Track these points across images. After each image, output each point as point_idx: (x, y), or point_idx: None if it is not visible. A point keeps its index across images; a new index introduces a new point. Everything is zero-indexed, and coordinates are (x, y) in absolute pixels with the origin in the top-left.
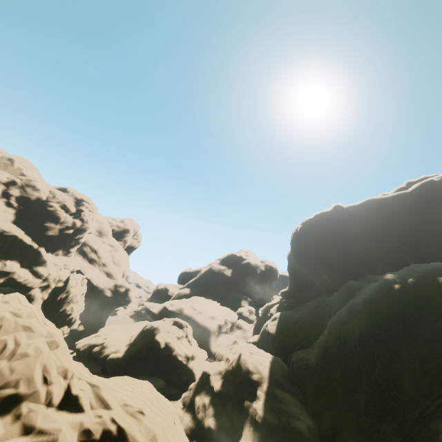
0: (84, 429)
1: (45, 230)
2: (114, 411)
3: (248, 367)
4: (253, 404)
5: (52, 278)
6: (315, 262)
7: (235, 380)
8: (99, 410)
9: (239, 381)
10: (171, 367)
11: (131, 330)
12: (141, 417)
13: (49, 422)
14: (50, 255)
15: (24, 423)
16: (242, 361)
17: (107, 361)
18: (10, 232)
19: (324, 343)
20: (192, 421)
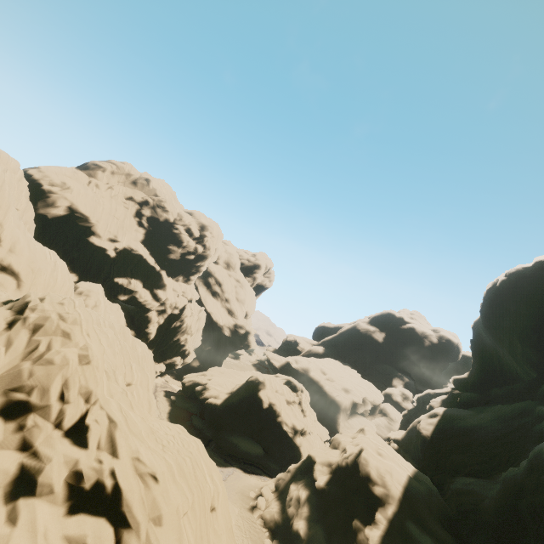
0: (77, 470)
1: (168, 253)
2: (119, 461)
3: (370, 471)
4: (365, 529)
5: (169, 304)
6: (525, 342)
7: (346, 483)
8: (103, 453)
9: (352, 487)
10: (274, 435)
11: (240, 378)
12: (151, 483)
13: (47, 446)
14: (170, 279)
15: (25, 436)
16: (361, 460)
17: (205, 404)
18: (137, 251)
19: (515, 482)
20: (279, 513)
